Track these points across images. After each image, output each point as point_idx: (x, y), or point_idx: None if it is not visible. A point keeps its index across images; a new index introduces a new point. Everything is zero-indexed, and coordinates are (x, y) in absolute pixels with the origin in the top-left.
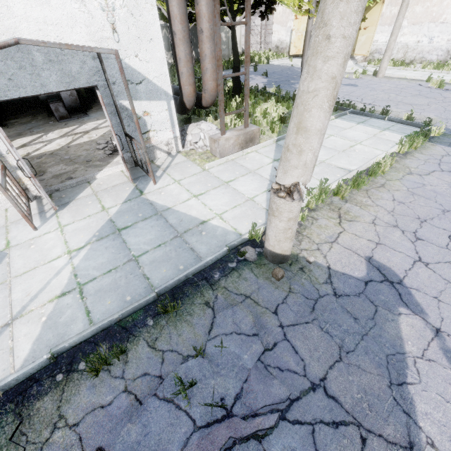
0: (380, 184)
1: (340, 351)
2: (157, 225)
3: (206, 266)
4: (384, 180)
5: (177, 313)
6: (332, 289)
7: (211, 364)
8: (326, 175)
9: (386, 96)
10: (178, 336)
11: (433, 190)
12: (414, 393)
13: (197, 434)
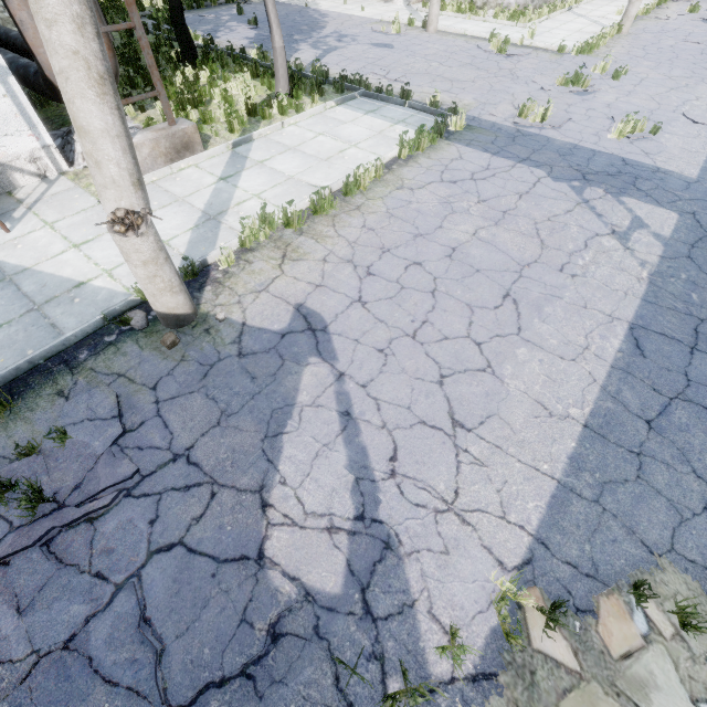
0: (356, 206)
1: (220, 416)
2: (1, 298)
3: (67, 344)
4: (363, 200)
5: (12, 411)
6: (239, 349)
7: (47, 461)
8: (289, 198)
9: (425, 67)
10: (8, 438)
11: (417, 209)
12: (287, 441)
13: (13, 534)
